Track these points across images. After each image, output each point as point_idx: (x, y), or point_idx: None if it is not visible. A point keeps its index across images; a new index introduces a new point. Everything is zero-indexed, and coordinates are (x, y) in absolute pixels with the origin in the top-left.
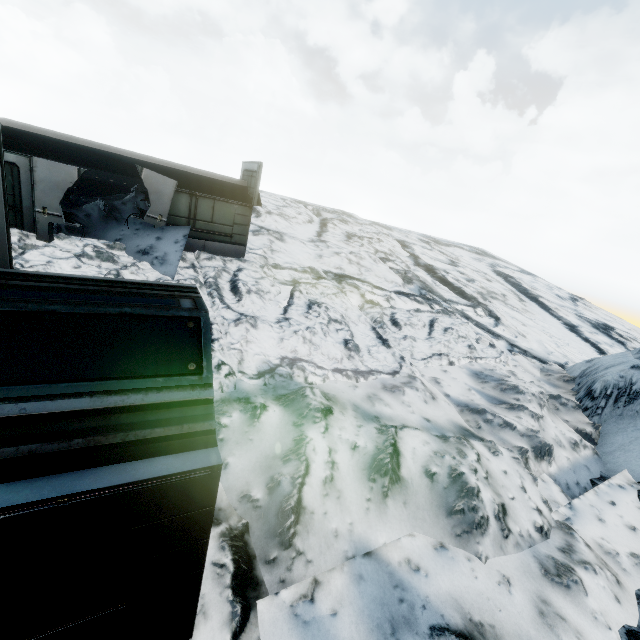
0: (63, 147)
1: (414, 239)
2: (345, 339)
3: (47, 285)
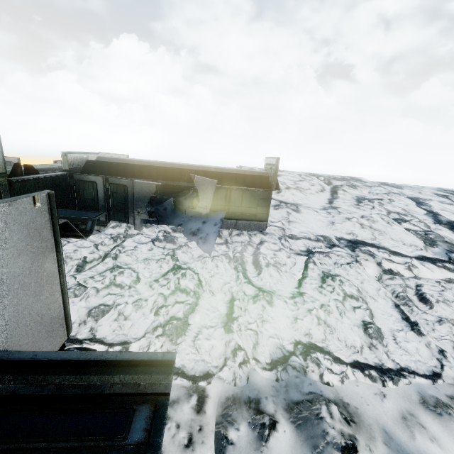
0: (152, 170)
1: (429, 194)
2: (364, 321)
3: (3, 390)
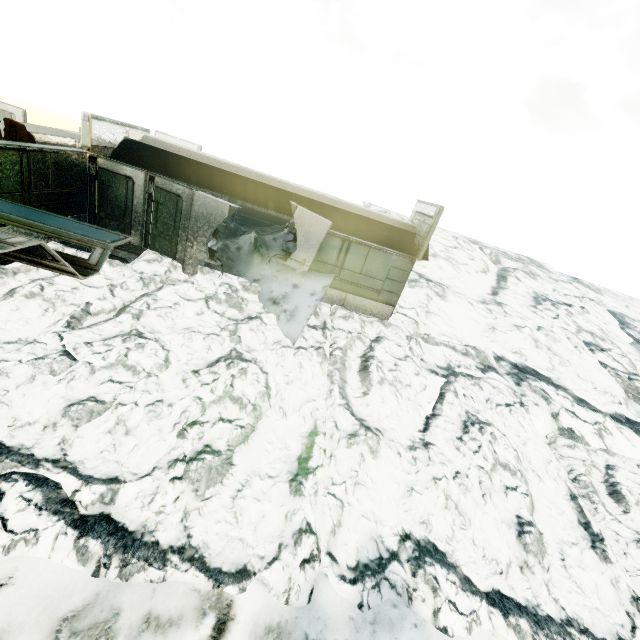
0: (229, 179)
1: (639, 313)
2: (519, 516)
3: None
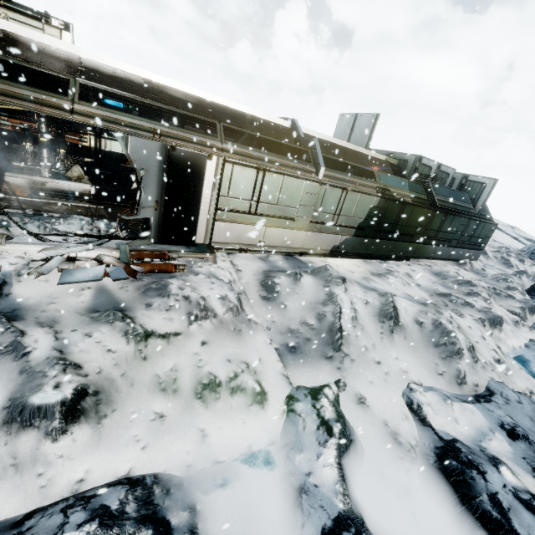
0: None
1: None
2: None
3: None
